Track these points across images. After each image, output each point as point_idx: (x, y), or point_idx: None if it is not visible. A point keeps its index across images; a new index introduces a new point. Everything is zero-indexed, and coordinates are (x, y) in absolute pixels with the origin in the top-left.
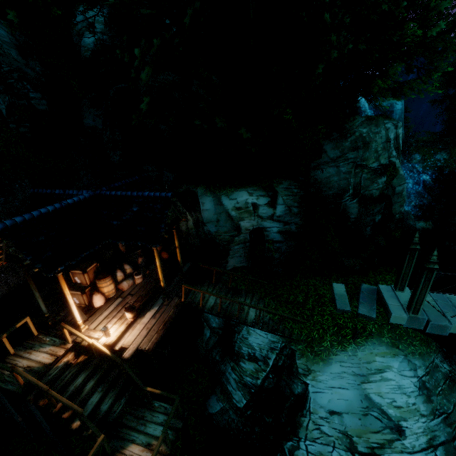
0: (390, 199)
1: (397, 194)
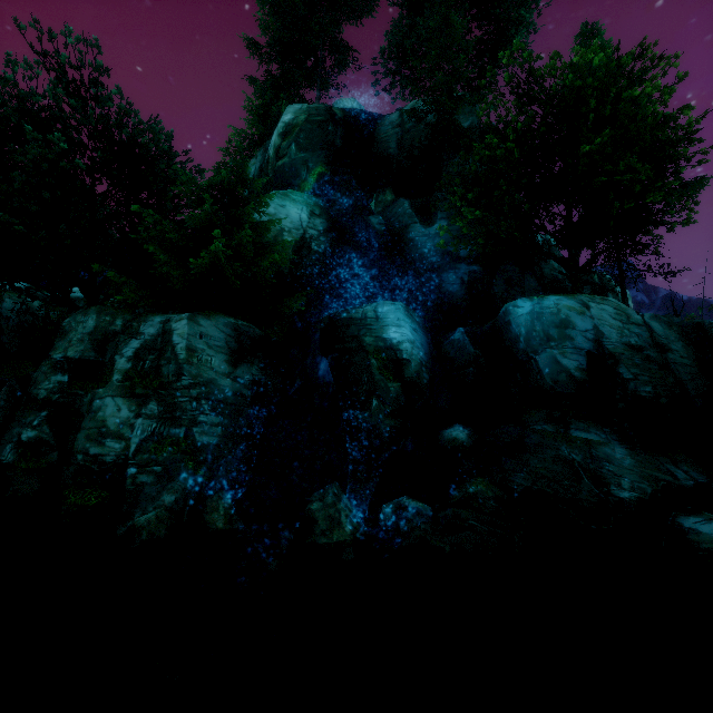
0: (82, 419)
1: (93, 412)
